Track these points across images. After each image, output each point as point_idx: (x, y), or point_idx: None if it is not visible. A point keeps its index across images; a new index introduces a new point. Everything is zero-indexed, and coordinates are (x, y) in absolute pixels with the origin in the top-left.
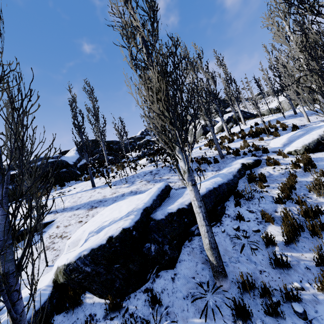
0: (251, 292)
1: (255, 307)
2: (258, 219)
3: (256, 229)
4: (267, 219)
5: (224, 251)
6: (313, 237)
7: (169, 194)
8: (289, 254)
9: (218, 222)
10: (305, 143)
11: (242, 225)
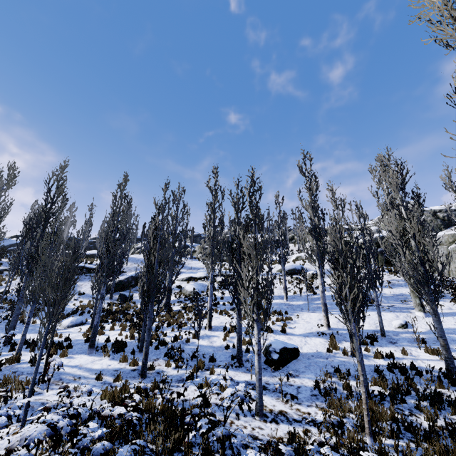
0: None
1: None
2: None
3: None
4: None
5: None
6: None
7: None
8: None
9: None
10: None
11: None
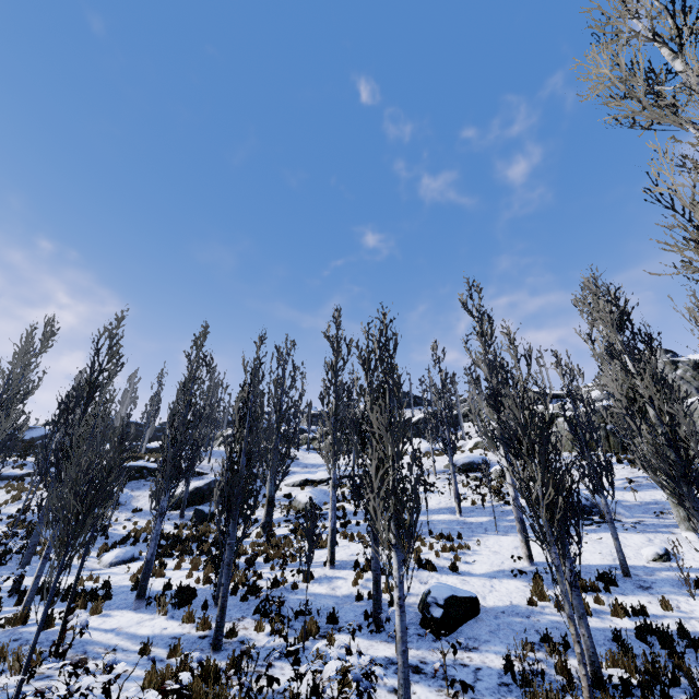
0: None
1: None
2: None
3: None
4: None
5: None
6: None
7: None
8: None
9: None
10: None
11: None
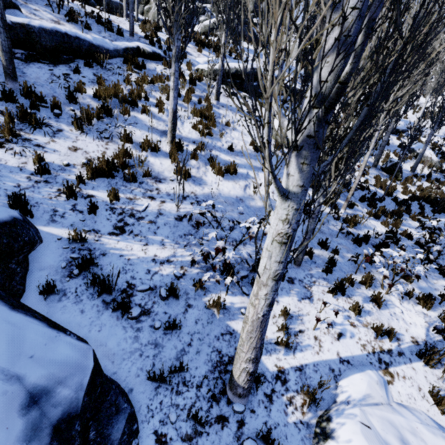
0: (31, 97)
1: (27, 102)
2: (94, 80)
3: (82, 81)
4: (100, 82)
5: (35, 77)
6: (121, 104)
7: (5, 8)
8: (89, 101)
9: (53, 64)
10: (214, 67)
11: (74, 76)
